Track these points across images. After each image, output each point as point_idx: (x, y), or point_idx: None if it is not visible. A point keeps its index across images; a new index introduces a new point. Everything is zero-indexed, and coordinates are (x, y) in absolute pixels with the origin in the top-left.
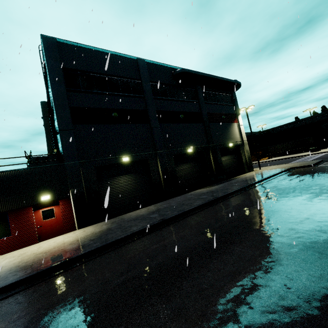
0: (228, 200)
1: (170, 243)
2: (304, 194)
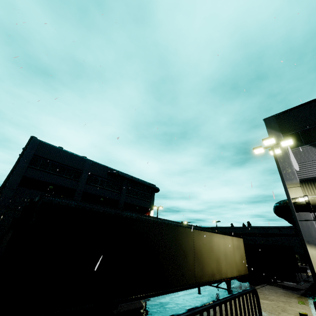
0: None
1: None
2: None
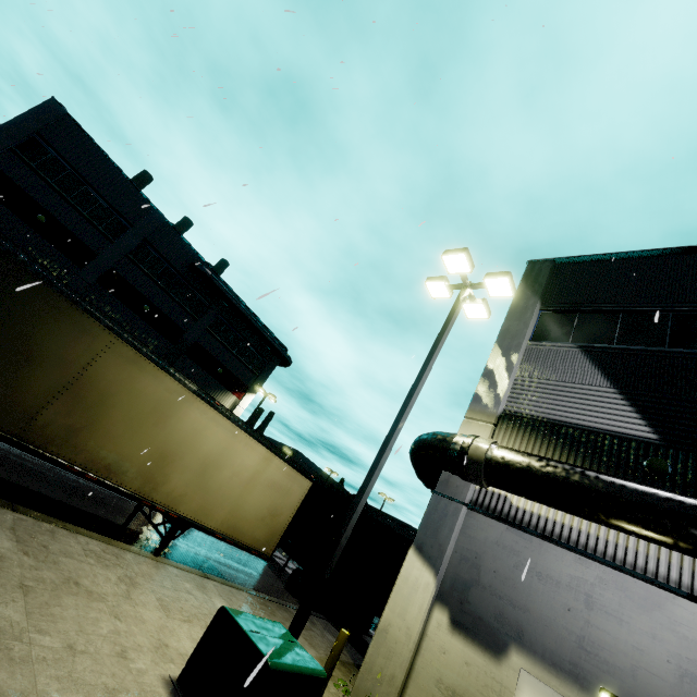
0: None
1: None
2: None
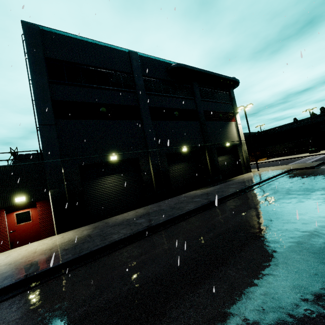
0: (223, 204)
1: (151, 259)
2: (308, 200)
